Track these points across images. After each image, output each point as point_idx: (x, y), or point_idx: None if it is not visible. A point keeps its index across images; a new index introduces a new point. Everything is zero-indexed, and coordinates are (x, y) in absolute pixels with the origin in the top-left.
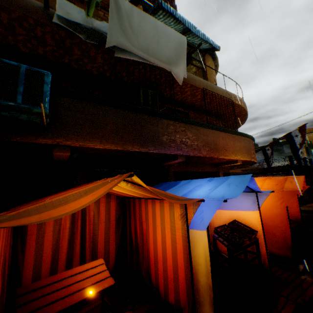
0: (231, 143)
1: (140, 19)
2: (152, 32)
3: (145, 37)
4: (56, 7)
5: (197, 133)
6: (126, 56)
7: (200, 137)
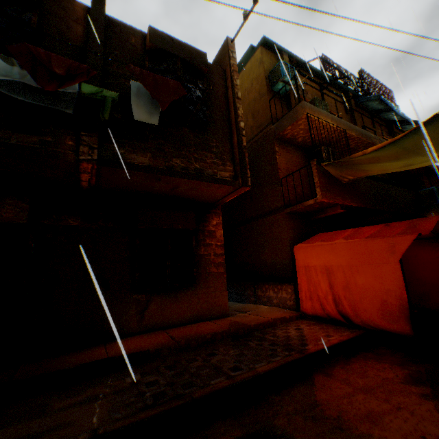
0: None
1: None
2: None
3: None
4: None
5: None
6: None
7: None
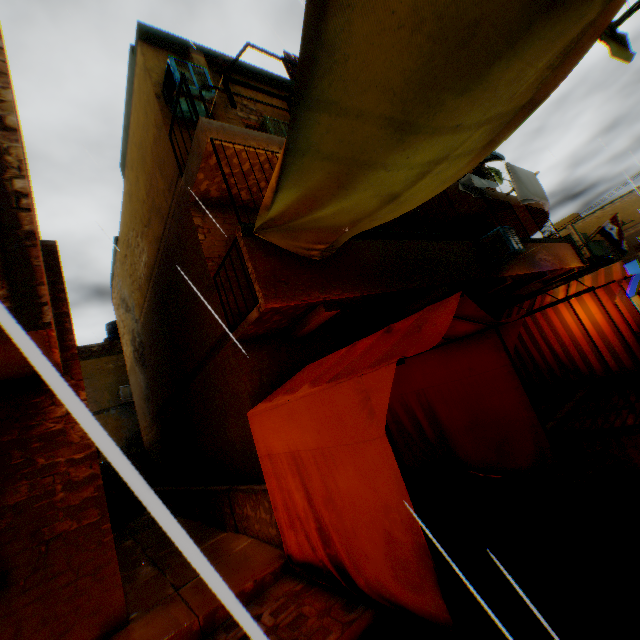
0: (563, 252)
1: (519, 173)
2: (526, 179)
3: (528, 185)
4: (473, 181)
5: (545, 249)
6: (526, 202)
7: (547, 252)
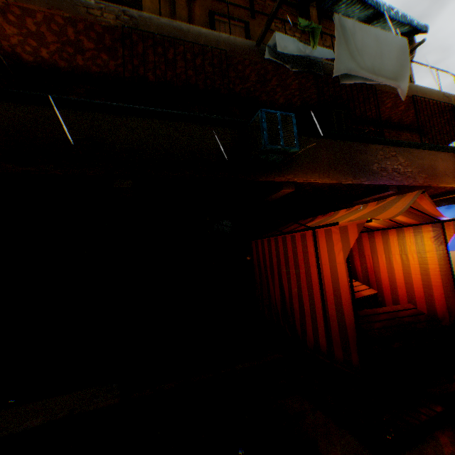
0: (453, 165)
1: (361, 35)
2: (373, 46)
3: (368, 55)
4: (276, 44)
5: (409, 157)
6: (352, 81)
7: (412, 161)
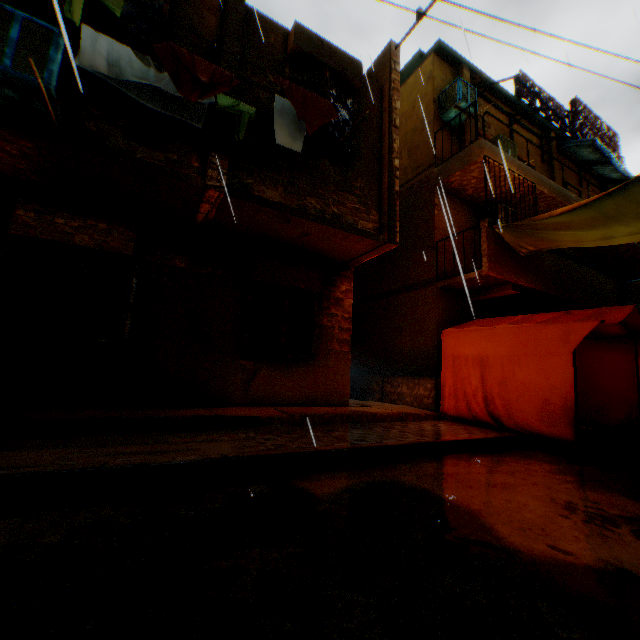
0: None
1: None
2: None
3: None
4: None
5: None
6: None
7: None
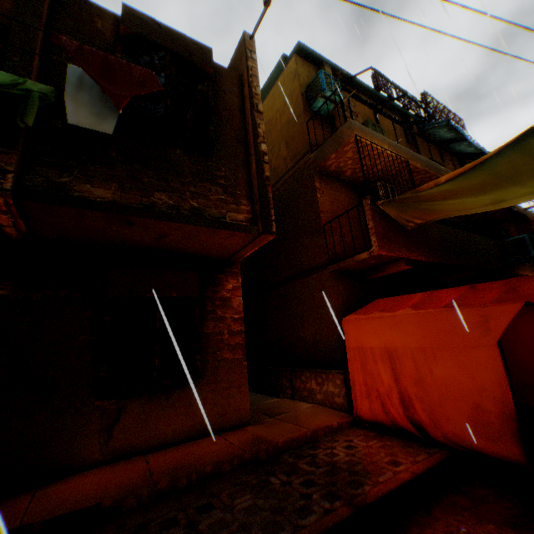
0: None
1: None
2: None
3: None
4: None
5: None
6: None
7: None
